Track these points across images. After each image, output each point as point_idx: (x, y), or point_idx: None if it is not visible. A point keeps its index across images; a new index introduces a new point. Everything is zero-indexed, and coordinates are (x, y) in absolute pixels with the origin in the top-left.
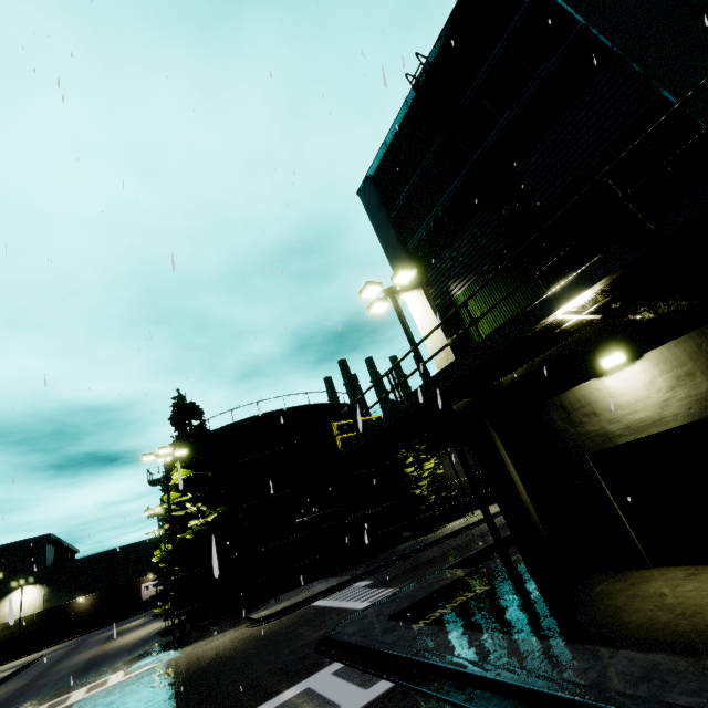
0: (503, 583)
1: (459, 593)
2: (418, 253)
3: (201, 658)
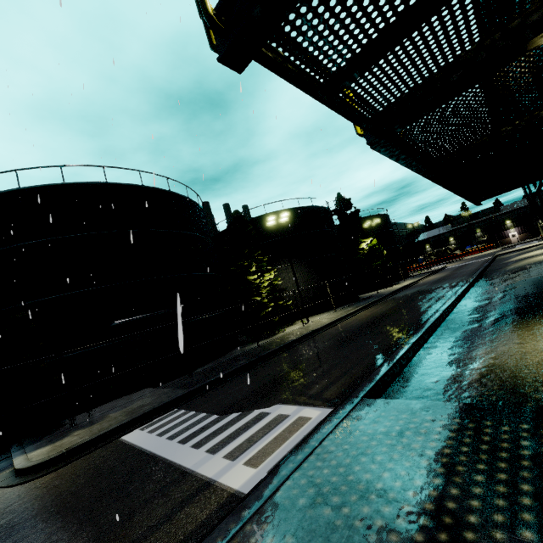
0: None
1: None
2: None
3: None
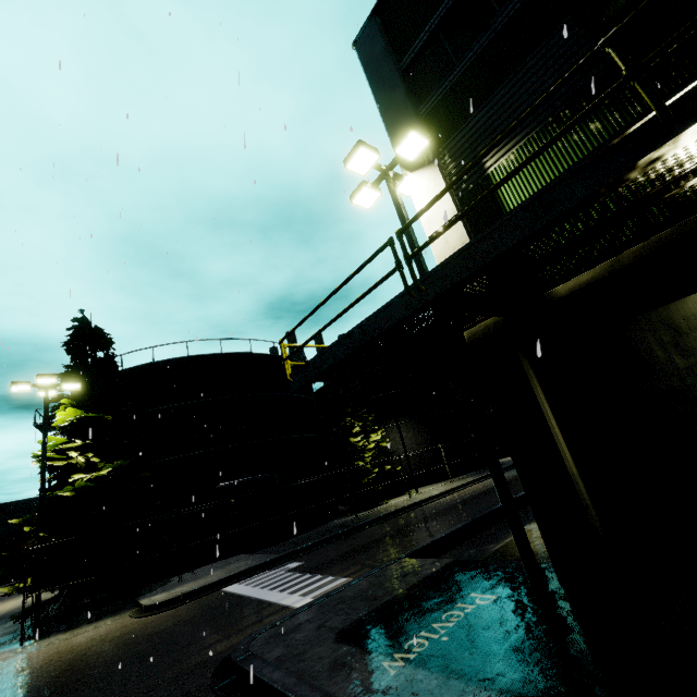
0: (519, 592)
1: (447, 602)
2: (436, 116)
3: (47, 667)
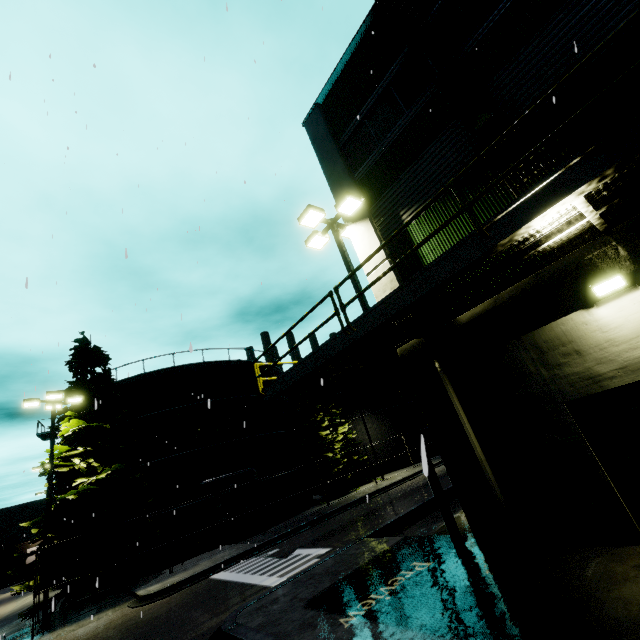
0: (448, 558)
1: (394, 571)
2: (367, 183)
3: None
